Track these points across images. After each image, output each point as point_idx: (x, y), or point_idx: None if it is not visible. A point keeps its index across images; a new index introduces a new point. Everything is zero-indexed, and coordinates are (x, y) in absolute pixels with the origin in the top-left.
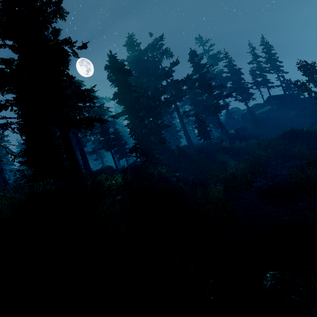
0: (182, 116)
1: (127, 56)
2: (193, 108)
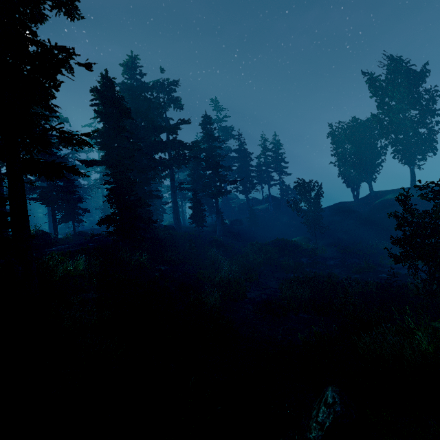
0: (176, 187)
1: (122, 81)
2: (192, 182)
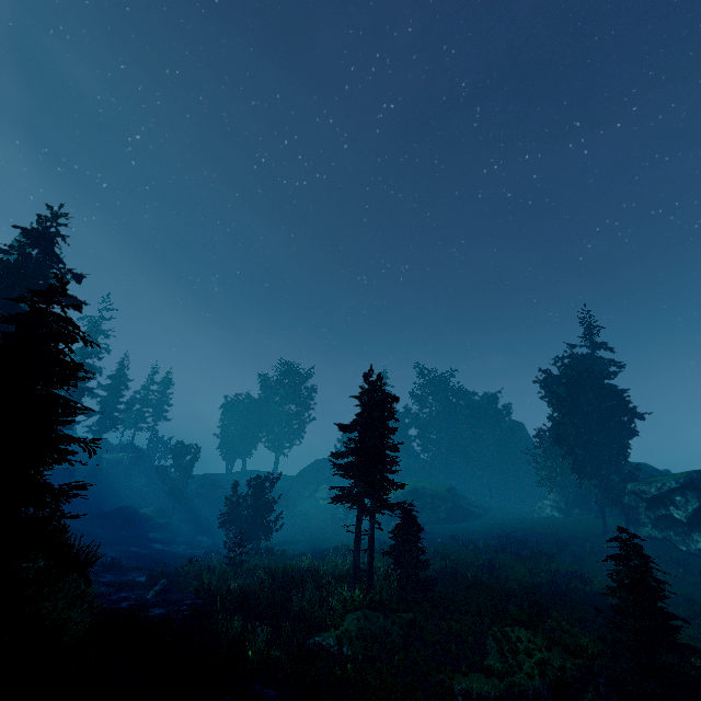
0: None
1: None
2: None
